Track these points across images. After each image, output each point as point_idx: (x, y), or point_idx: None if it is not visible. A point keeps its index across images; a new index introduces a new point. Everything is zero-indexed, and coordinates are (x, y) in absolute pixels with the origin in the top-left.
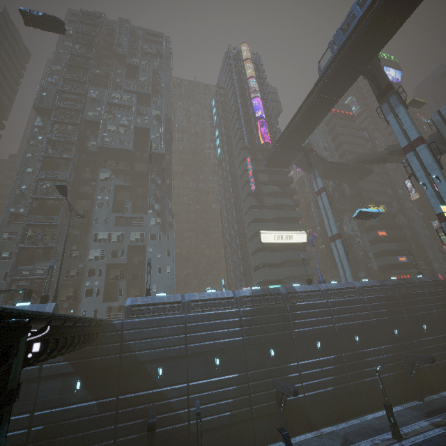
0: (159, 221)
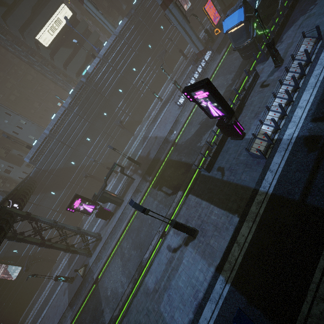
0: None
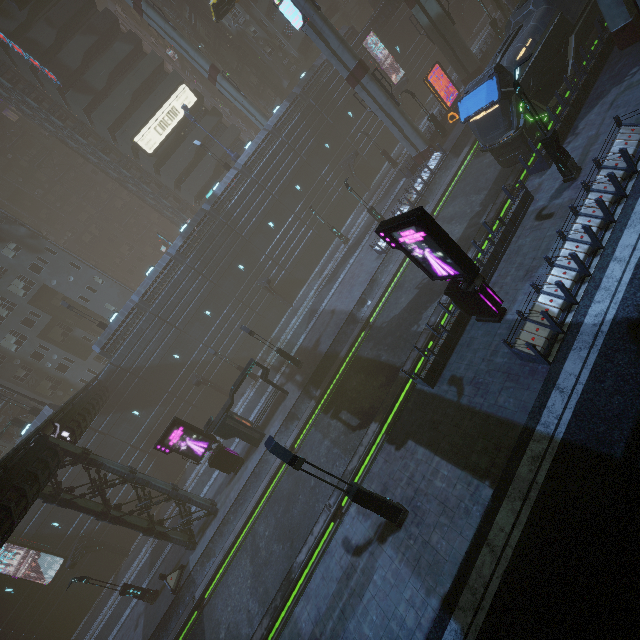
0: (16, 246)
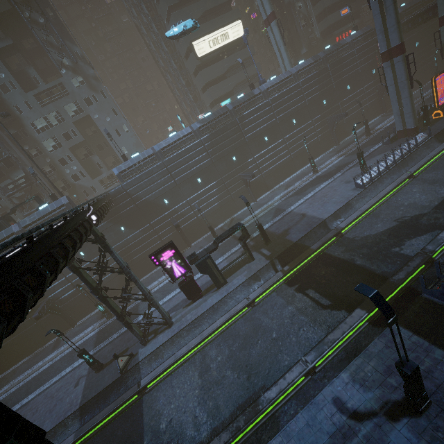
0: (82, 80)
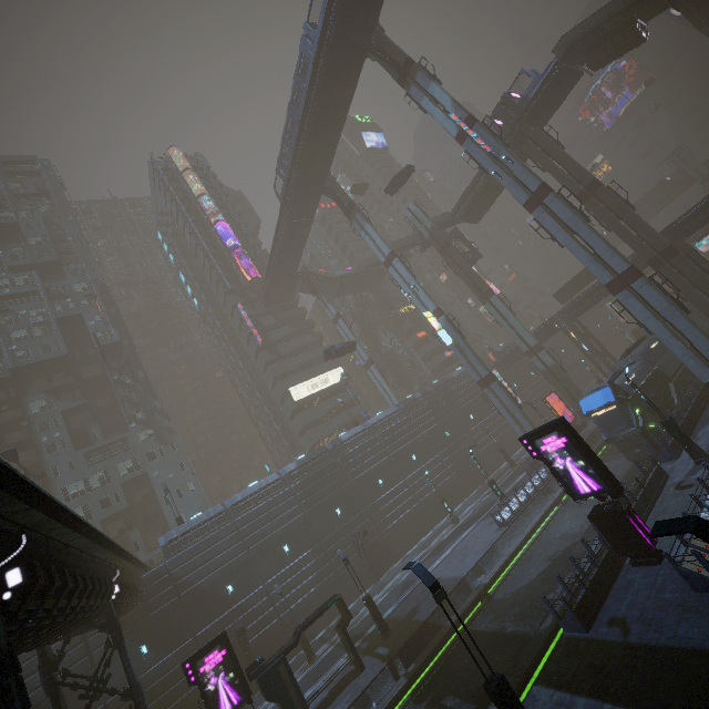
0: (152, 433)
